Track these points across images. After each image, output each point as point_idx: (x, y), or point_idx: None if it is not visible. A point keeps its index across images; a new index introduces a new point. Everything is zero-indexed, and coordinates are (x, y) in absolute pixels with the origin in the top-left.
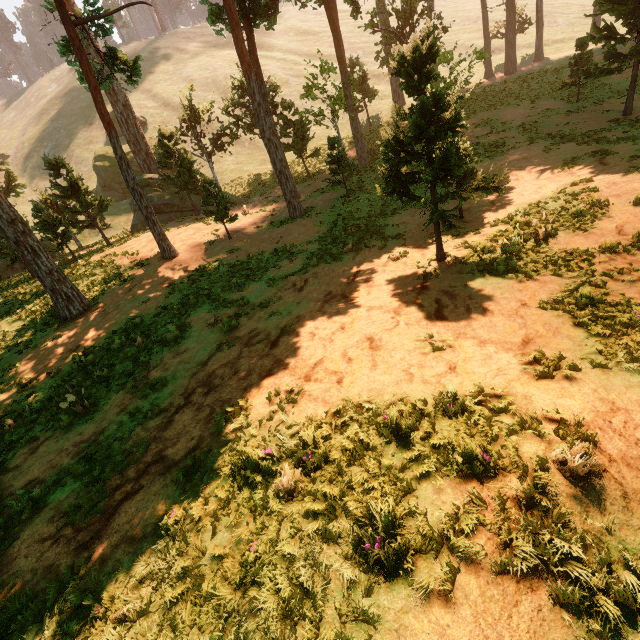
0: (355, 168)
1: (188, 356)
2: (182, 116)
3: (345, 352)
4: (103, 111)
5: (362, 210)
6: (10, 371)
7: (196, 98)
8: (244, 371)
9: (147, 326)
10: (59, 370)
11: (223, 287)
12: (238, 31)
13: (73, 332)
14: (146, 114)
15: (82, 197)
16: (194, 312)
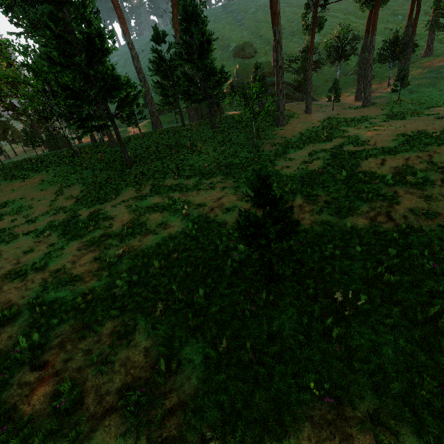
0: (409, 84)
1: (356, 133)
2: (301, 50)
3: (436, 127)
4: (313, 44)
5: (406, 106)
6: (274, 134)
7: (286, 40)
8: (392, 132)
9: (322, 129)
10: (295, 136)
11: (347, 123)
12: (377, 11)
13: (289, 128)
14: (256, 47)
15: (265, 83)
16: (340, 128)
